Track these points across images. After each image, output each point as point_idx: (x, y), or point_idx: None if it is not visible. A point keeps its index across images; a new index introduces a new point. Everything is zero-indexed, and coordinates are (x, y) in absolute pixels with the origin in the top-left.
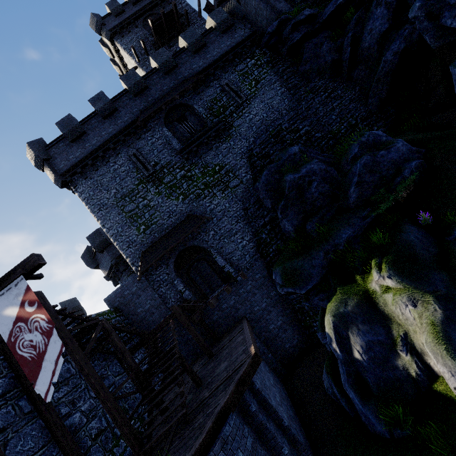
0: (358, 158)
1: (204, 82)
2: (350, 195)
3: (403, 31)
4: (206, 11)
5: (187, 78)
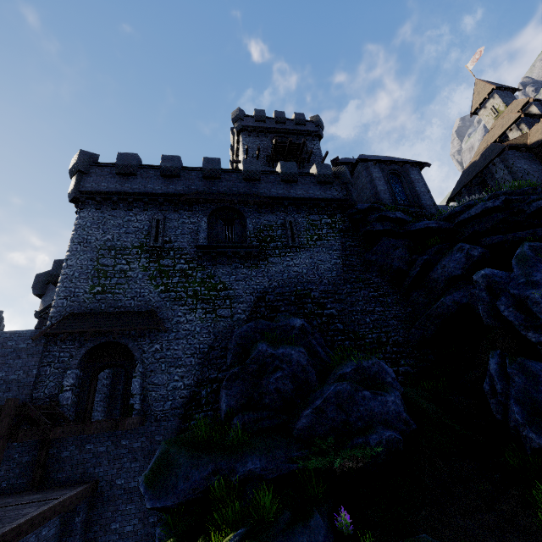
0: (340, 379)
1: (272, 207)
2: (302, 417)
3: (472, 288)
4: (332, 162)
5: (259, 194)
